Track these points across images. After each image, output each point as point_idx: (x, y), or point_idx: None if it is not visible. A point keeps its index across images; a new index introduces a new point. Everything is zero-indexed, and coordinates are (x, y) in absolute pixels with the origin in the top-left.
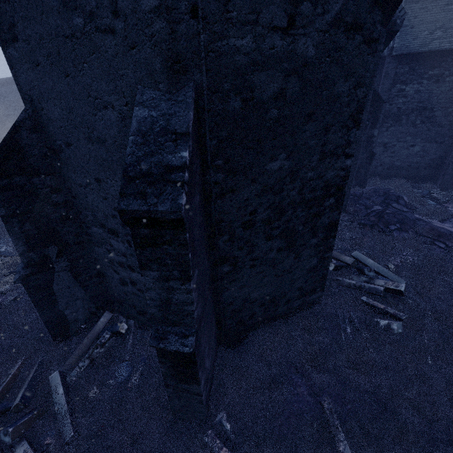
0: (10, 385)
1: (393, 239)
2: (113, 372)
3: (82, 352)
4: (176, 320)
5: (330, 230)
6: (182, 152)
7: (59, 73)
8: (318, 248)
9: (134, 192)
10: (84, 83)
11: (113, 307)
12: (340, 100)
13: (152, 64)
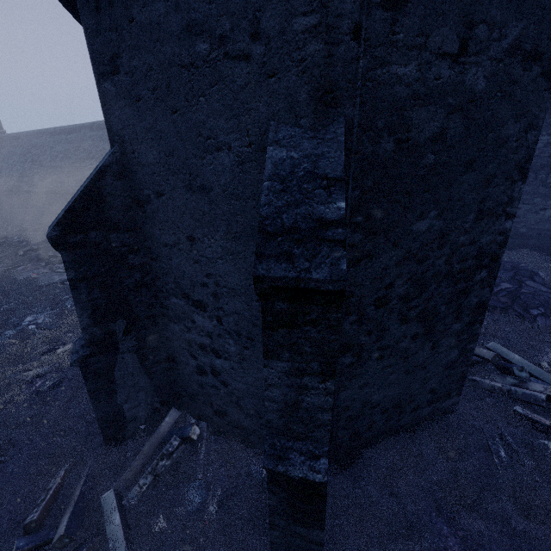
0: (50, 505)
1: (538, 328)
2: (182, 496)
3: (142, 463)
4: (302, 432)
5: (478, 313)
6: (338, 202)
7: (165, 109)
8: (460, 337)
9: (276, 253)
10: (196, 120)
11: (180, 403)
12: (507, 146)
13: (295, 95)
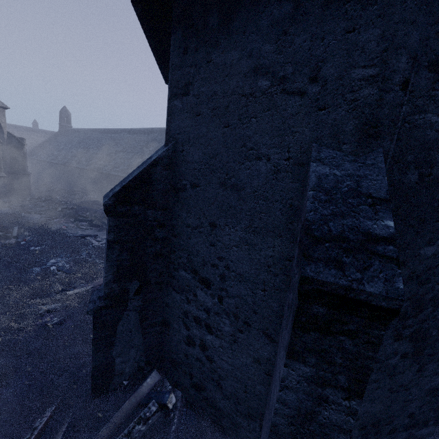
0: None
1: None
2: None
3: (119, 421)
4: None
5: None
6: (386, 220)
7: (219, 123)
8: None
9: (324, 258)
10: (243, 135)
11: (161, 366)
12: None
13: (341, 126)
